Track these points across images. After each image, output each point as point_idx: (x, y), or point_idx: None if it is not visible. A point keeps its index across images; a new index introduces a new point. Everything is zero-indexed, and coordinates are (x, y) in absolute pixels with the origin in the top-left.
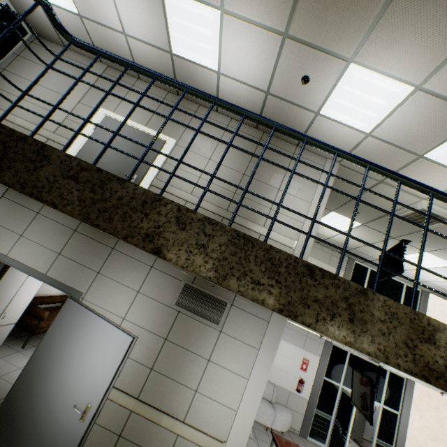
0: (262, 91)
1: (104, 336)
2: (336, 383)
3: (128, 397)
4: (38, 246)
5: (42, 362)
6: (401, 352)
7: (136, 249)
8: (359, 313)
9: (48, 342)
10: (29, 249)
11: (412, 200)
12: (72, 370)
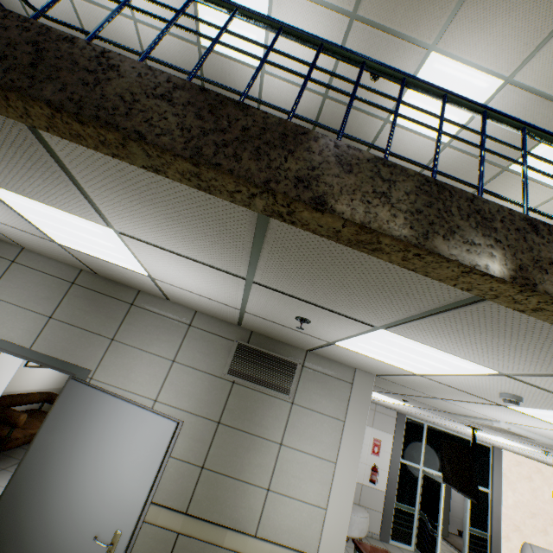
0: (319, 94)
1: (132, 427)
2: (415, 464)
3: (172, 513)
4: (16, 308)
5: (33, 479)
6: None
7: (165, 303)
8: None
9: (41, 448)
10: (1, 314)
11: None
12: (86, 484)
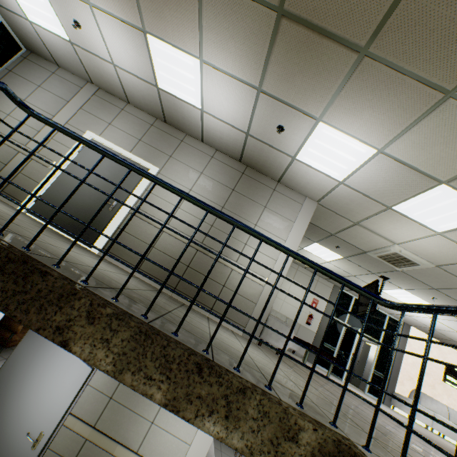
0: (243, 132)
1: (65, 365)
2: None
3: (85, 425)
4: None
5: (2, 385)
6: (265, 448)
7: None
8: (235, 410)
9: (10, 366)
10: None
11: (386, 243)
12: (30, 396)
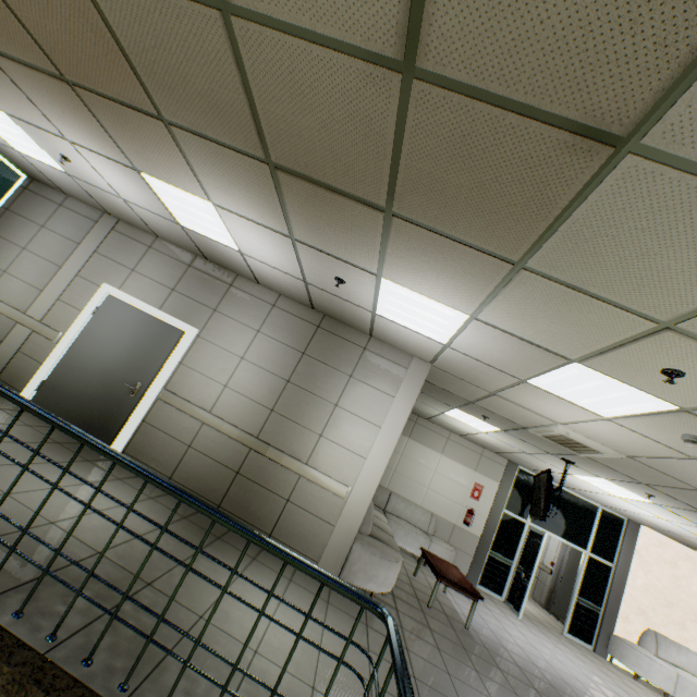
0: (300, 279)
1: None
2: None
3: None
4: None
5: None
6: None
7: None
8: None
9: None
10: None
11: (545, 421)
12: None
